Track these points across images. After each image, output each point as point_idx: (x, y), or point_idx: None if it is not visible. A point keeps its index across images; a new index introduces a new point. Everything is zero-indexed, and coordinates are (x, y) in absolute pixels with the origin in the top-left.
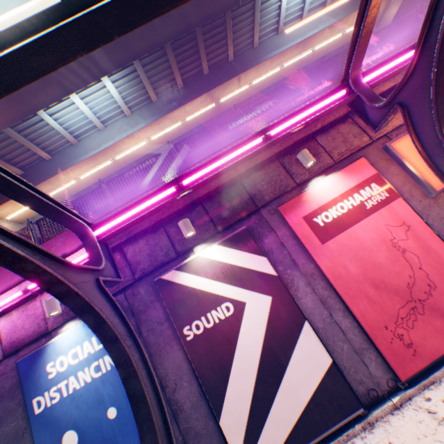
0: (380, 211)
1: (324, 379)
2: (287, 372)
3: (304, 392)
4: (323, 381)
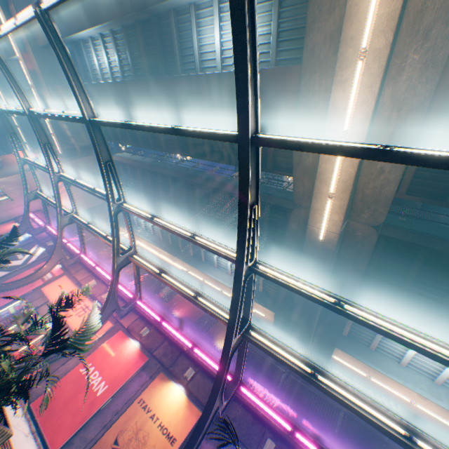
0: (42, 279)
1: None
2: None
3: None
4: None
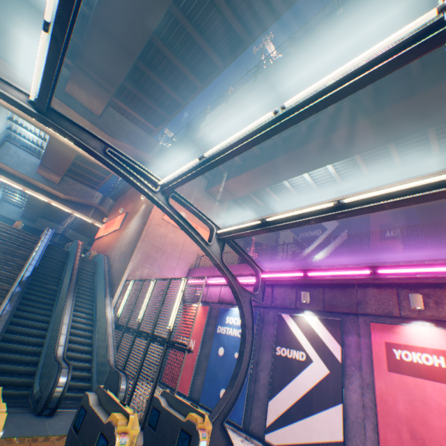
0: None
1: (330, 443)
2: (312, 417)
3: (314, 435)
4: (329, 443)
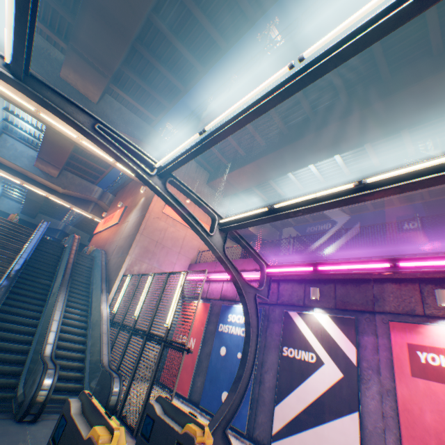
0: None
1: None
2: (324, 425)
3: None
4: None
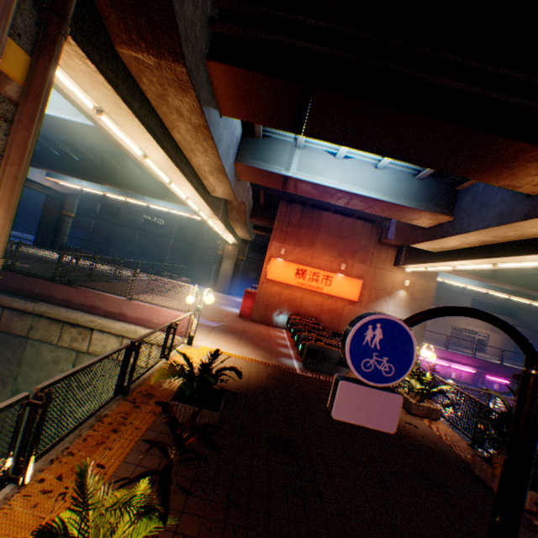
0: None
1: None
2: None
3: None
4: None
